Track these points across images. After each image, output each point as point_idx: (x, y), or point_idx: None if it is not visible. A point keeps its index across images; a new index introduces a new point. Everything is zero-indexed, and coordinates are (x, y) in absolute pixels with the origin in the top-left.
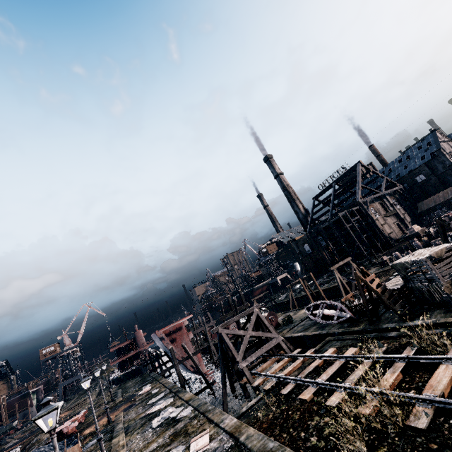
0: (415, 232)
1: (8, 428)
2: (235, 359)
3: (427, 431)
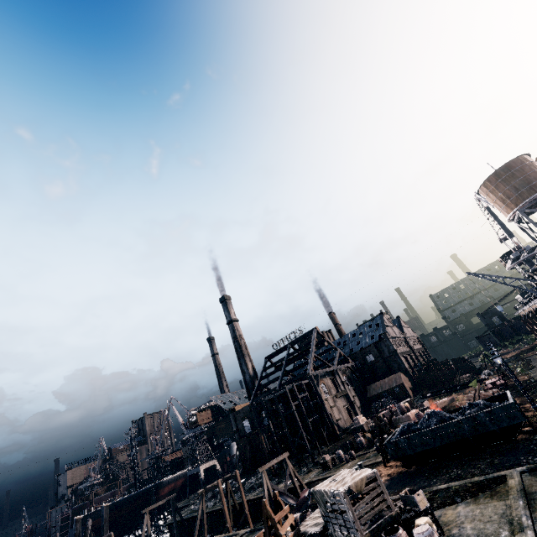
0: (360, 425)
1: None
2: None
3: None
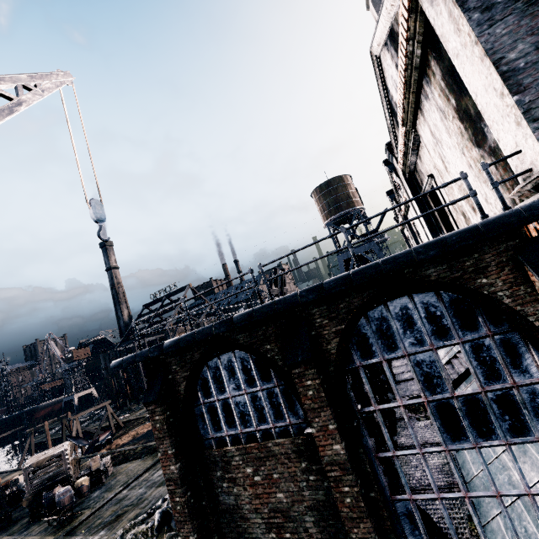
0: None
1: None
2: None
3: None
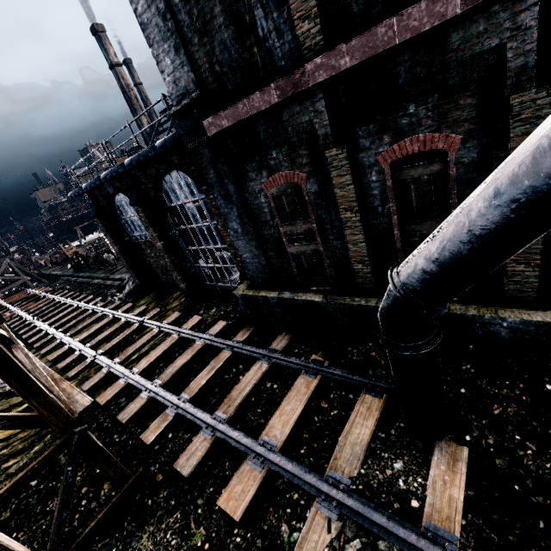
0: None
1: None
2: None
3: (6, 322)
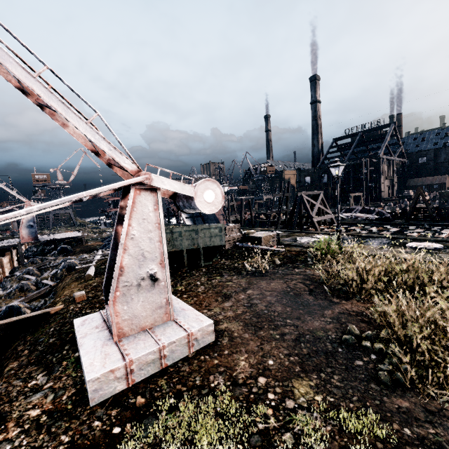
0: (409, 195)
1: (5, 228)
2: (310, 215)
3: None
